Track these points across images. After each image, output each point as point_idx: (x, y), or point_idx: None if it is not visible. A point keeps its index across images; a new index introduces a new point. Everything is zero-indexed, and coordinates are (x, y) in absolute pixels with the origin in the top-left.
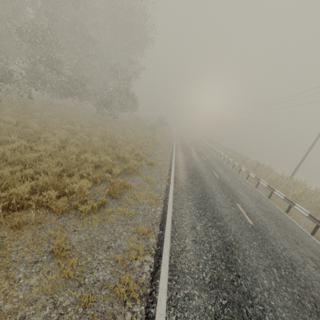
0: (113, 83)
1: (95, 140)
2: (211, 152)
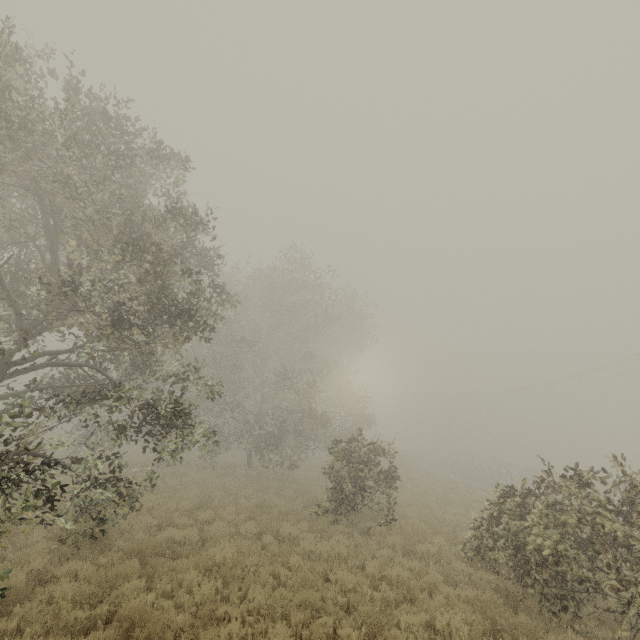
0: (342, 407)
1: (462, 511)
2: (512, 480)
